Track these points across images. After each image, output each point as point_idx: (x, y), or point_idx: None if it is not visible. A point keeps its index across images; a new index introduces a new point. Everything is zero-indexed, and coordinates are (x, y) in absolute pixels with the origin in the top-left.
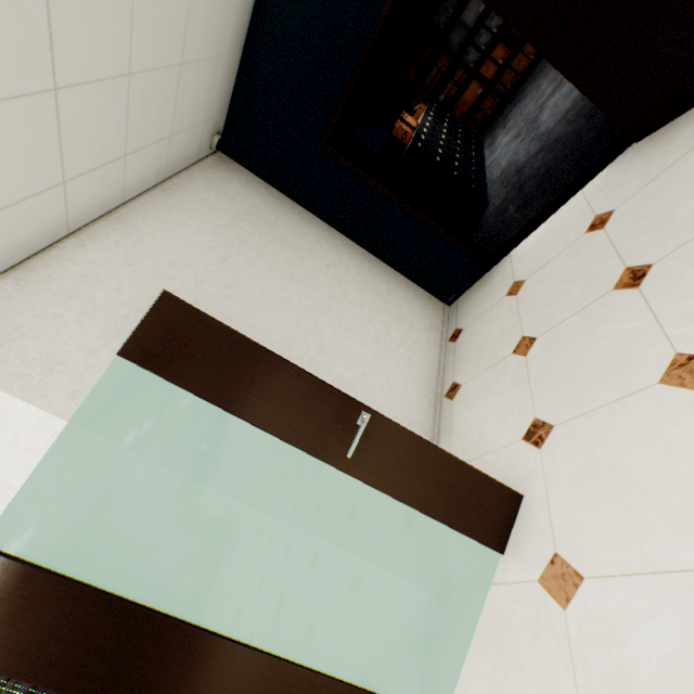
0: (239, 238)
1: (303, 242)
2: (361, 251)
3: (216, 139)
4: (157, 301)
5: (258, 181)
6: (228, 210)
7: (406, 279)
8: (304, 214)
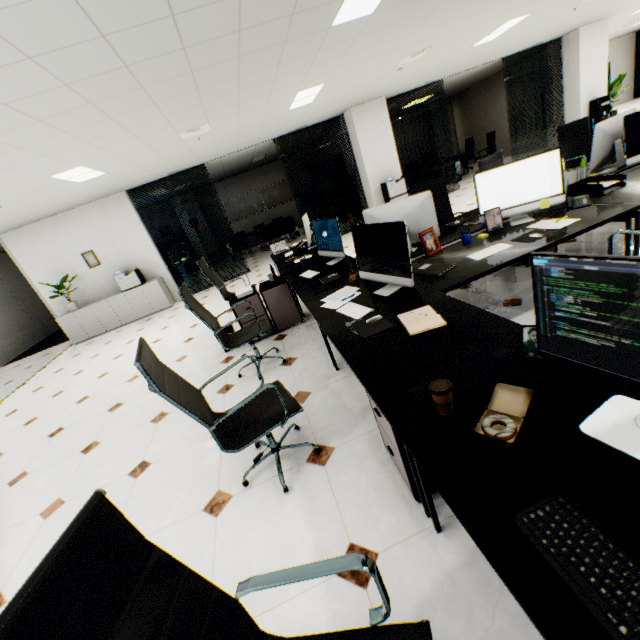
0: (618, 56)
1: (625, 63)
2: (632, 73)
3: (636, 32)
4: (608, 63)
5: (633, 44)
6: (622, 49)
7: (632, 87)
8: (632, 57)
